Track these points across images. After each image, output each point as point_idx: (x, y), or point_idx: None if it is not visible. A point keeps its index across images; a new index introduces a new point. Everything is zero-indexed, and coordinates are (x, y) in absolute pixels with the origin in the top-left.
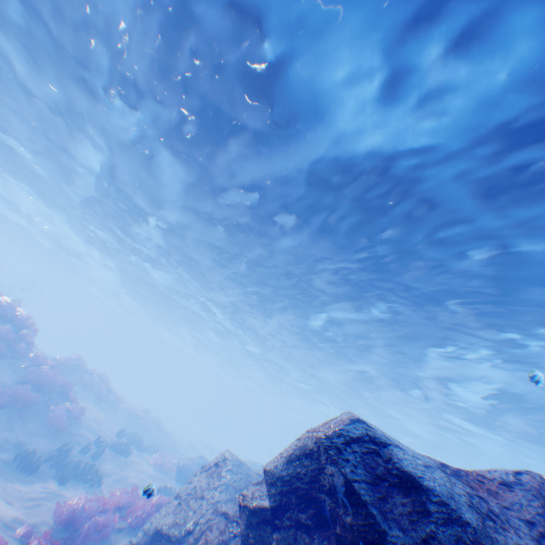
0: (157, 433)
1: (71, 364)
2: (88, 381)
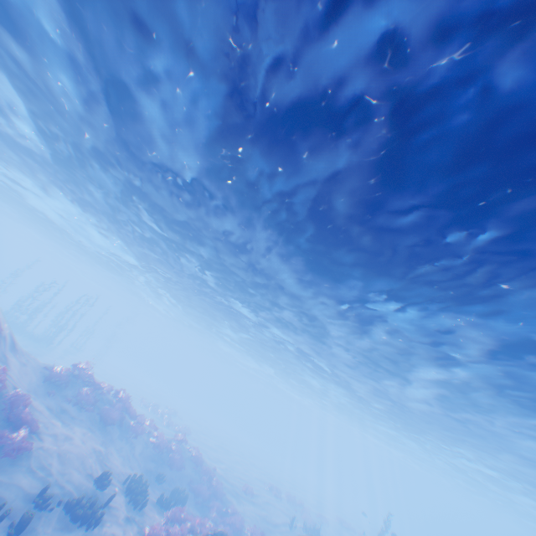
0: (195, 473)
1: (67, 375)
2: (88, 398)
